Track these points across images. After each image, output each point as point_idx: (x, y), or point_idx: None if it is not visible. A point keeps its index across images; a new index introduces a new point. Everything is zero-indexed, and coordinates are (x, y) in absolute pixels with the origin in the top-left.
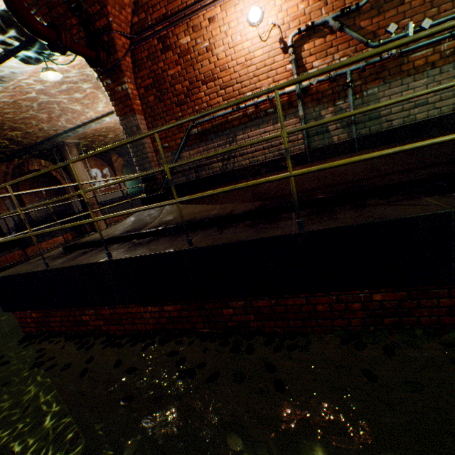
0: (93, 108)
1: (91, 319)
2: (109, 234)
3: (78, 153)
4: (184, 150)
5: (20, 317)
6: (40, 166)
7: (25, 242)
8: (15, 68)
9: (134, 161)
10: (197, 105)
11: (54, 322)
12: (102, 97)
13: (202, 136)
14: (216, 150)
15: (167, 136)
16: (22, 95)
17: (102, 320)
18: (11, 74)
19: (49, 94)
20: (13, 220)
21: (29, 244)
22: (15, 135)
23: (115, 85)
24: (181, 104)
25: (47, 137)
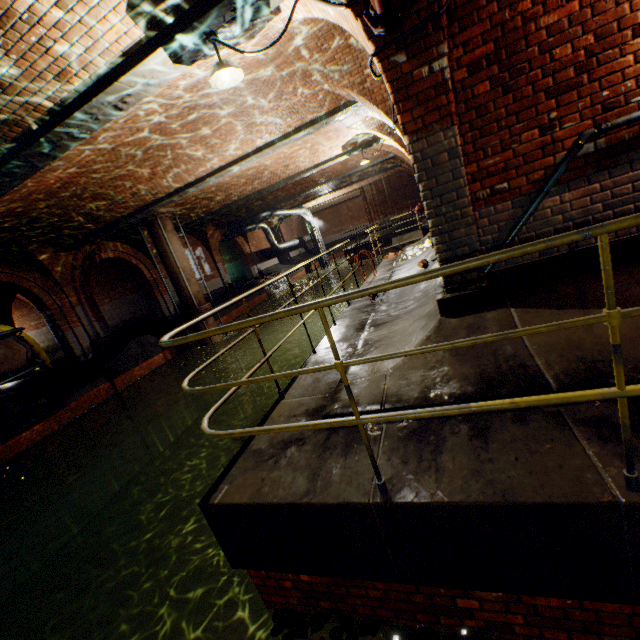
0: (220, 151)
1: (481, 608)
2: (421, 384)
3: (173, 228)
4: (547, 193)
5: (262, 575)
6: (114, 251)
7: (112, 370)
8: (155, 73)
9: (429, 225)
10: (607, 88)
11: (357, 596)
12: (240, 129)
13: (605, 158)
14: (637, 185)
15: (507, 167)
16: (129, 135)
17: (521, 616)
18: (142, 87)
19: (166, 131)
20: (88, 335)
21: (118, 372)
22: (95, 207)
23: (414, 65)
24: (561, 92)
25: (140, 206)
